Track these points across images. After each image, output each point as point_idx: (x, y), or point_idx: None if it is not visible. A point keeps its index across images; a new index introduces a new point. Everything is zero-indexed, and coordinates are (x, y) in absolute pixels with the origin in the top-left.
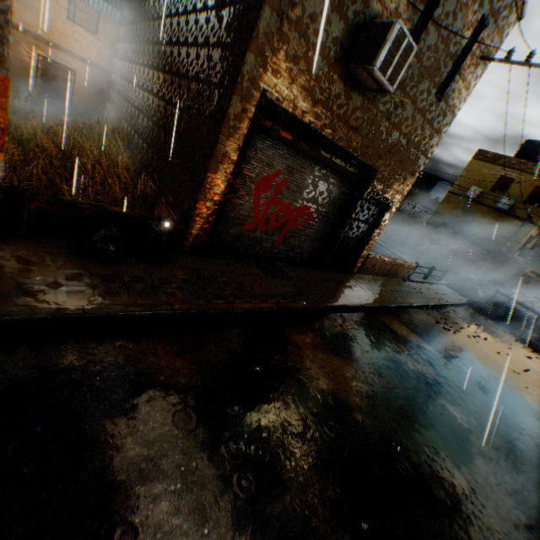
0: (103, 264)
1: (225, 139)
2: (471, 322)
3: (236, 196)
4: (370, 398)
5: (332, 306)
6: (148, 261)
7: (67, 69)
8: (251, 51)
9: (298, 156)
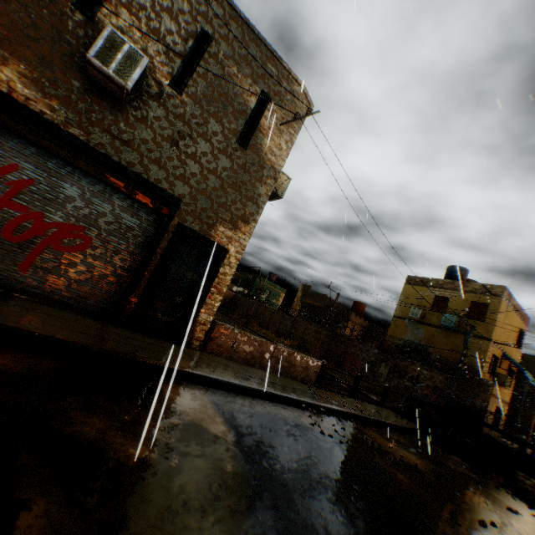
0: None
1: None
2: (408, 447)
3: None
4: None
5: (21, 328)
6: None
7: None
8: None
9: (48, 157)
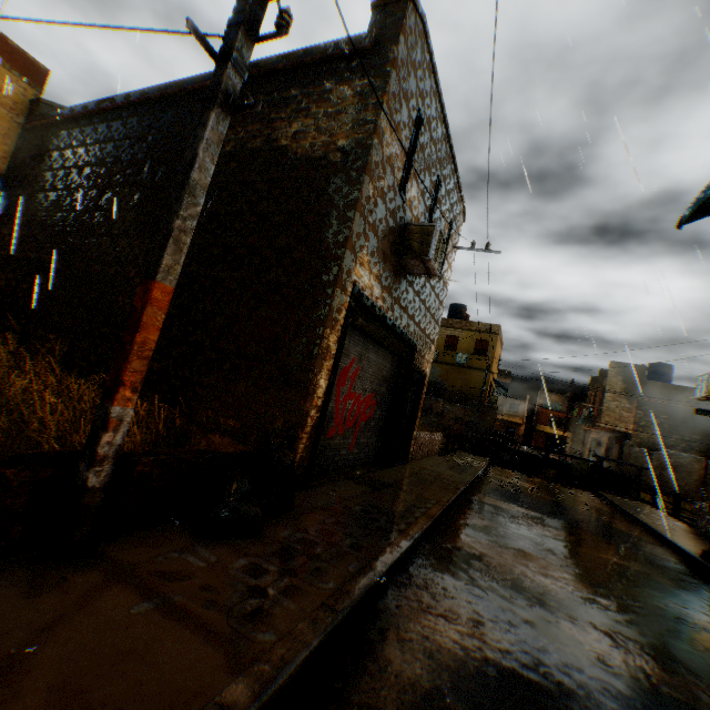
0: (250, 539)
1: (329, 333)
2: (513, 478)
3: None
4: (583, 578)
5: (451, 500)
6: (278, 516)
7: None
8: (348, 247)
9: (365, 341)
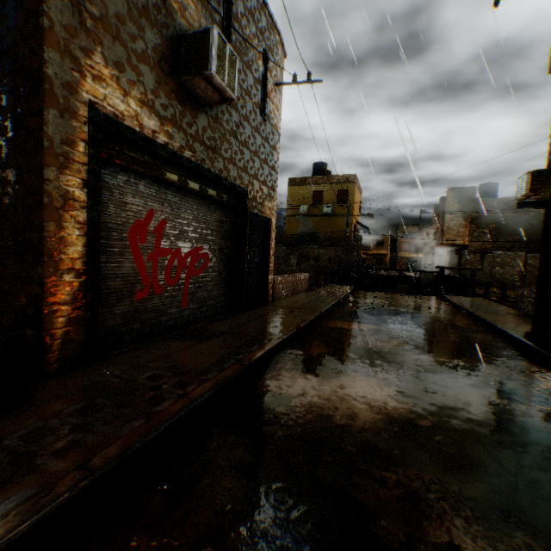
0: None
1: (58, 173)
2: (371, 298)
3: (106, 258)
4: (407, 395)
5: (287, 335)
6: None
7: None
8: (51, 45)
9: (165, 189)
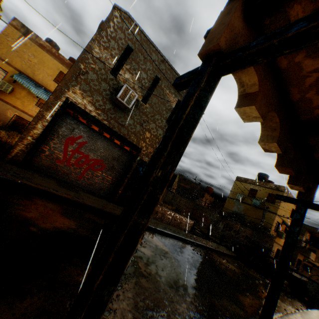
0: None
1: (45, 110)
2: (231, 263)
3: (53, 142)
4: (64, 232)
5: (95, 207)
6: None
7: (27, 120)
8: (62, 83)
9: (93, 132)
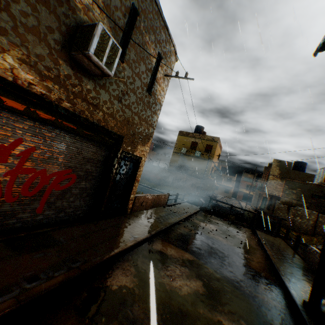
0: None
1: None
2: (206, 221)
3: None
4: None
5: (105, 258)
6: None
7: None
8: None
9: (42, 126)
